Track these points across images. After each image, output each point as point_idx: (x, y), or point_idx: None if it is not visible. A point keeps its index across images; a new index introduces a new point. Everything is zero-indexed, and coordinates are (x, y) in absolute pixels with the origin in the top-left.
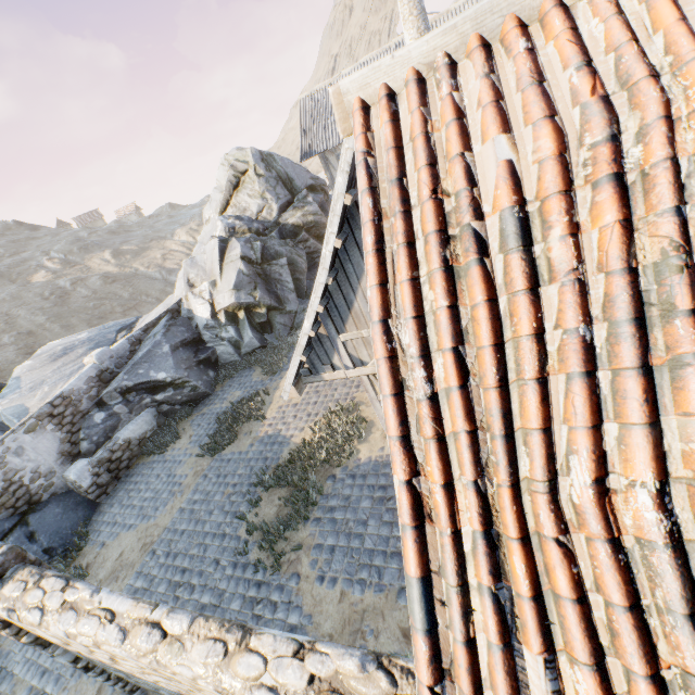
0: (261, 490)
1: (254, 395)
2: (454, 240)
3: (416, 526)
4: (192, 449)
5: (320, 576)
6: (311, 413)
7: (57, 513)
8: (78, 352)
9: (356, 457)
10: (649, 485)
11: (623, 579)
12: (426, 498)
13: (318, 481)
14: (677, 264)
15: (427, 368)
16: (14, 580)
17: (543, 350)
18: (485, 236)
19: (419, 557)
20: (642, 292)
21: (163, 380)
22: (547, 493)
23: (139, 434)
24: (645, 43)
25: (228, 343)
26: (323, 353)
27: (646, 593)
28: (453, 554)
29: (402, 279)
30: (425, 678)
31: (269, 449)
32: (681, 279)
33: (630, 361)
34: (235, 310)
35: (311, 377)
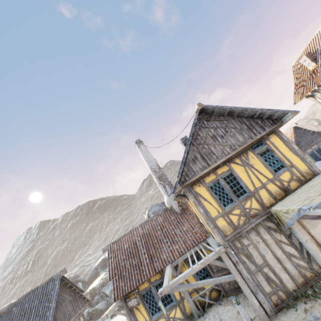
0: None
1: None
2: None
3: None
4: None
5: None
6: None
7: None
8: None
9: None
10: None
11: None
12: None
13: None
14: None
15: None
16: None
17: None
18: None
19: None
20: None
21: (107, 294)
22: None
23: (100, 308)
24: None
25: None
26: None
27: None
28: None
29: None
30: None
31: None
32: None
33: None
34: None
35: None
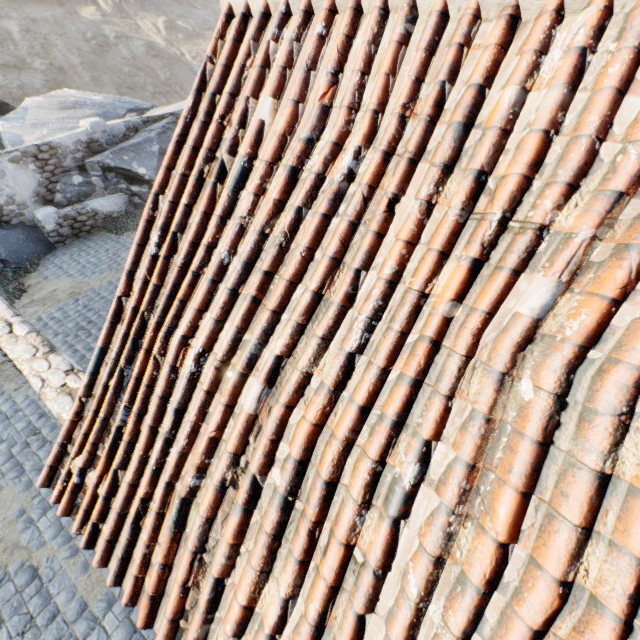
0: None
1: None
2: (217, 161)
3: (112, 322)
4: None
5: None
6: None
7: (20, 238)
8: (86, 112)
9: None
10: (198, 349)
11: (167, 385)
12: (127, 312)
13: None
14: (277, 242)
15: (161, 238)
16: None
17: (208, 258)
18: (230, 169)
19: (106, 338)
20: (263, 250)
21: (142, 175)
22: (164, 333)
23: (107, 211)
24: (371, 79)
25: None
26: None
27: (175, 396)
28: (120, 343)
29: (178, 172)
30: (80, 392)
31: None
32: (272, 252)
33: (229, 284)
34: None
35: None
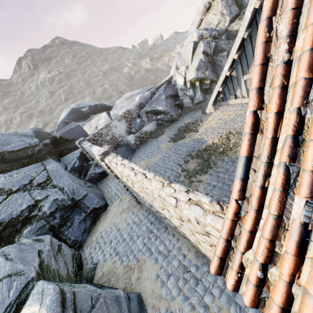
0: (189, 158)
1: (195, 122)
2: None
3: (251, 133)
4: (167, 139)
5: (206, 193)
6: (219, 132)
7: (124, 149)
8: (134, 97)
9: (237, 154)
10: None
11: None
12: (262, 122)
13: (215, 159)
14: None
15: (290, 44)
16: (111, 155)
17: None
18: None
19: (248, 148)
20: None
21: (160, 110)
22: None
23: (150, 130)
24: None
25: (188, 98)
26: (231, 88)
27: None
28: (268, 147)
29: None
30: (234, 196)
31: (197, 144)
32: None
33: None
34: (194, 81)
35: (222, 102)
